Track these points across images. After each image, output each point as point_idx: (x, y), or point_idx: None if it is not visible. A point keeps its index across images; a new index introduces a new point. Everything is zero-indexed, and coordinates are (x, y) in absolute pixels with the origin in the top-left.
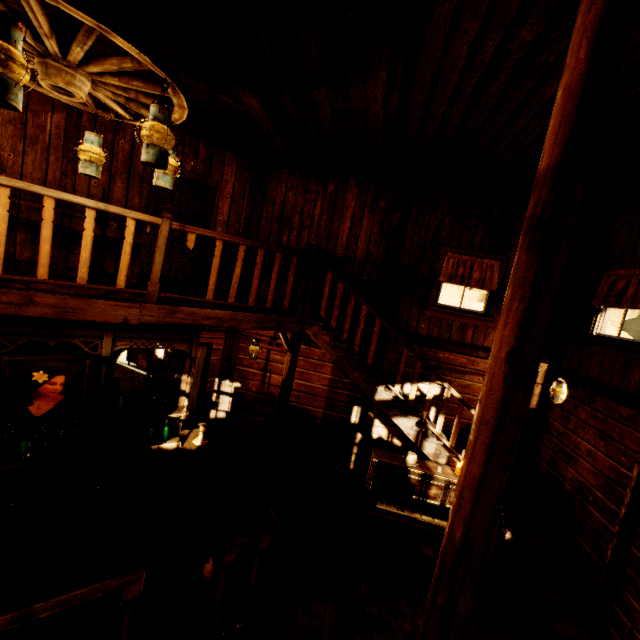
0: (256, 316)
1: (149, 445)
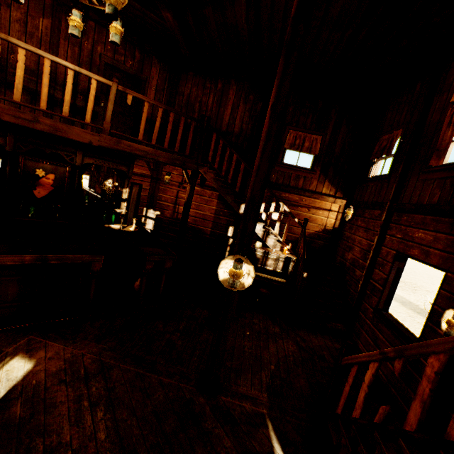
0: (168, 155)
1: (103, 224)
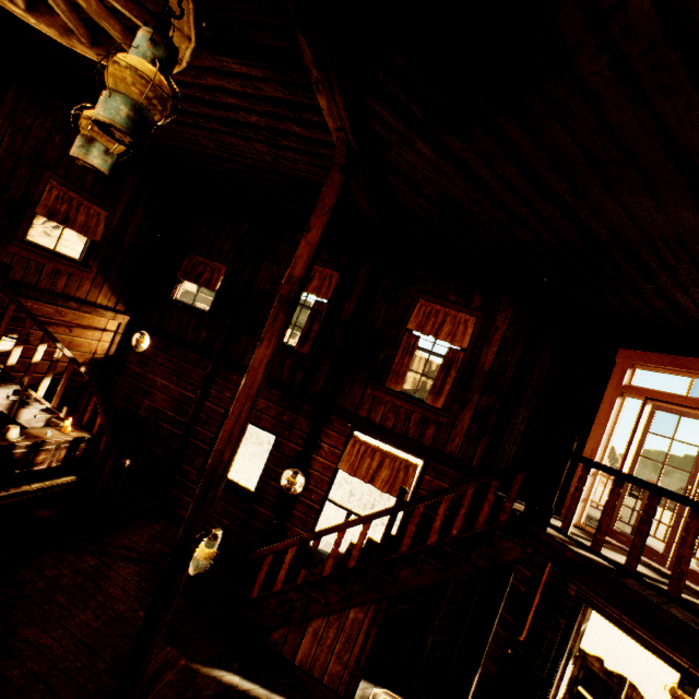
0: None
1: None
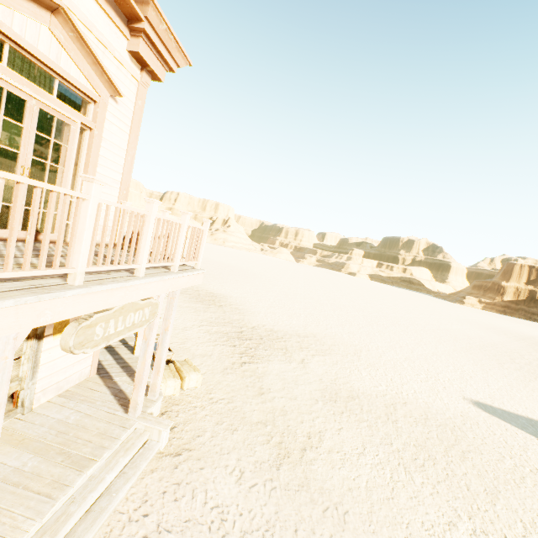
0: None
1: None
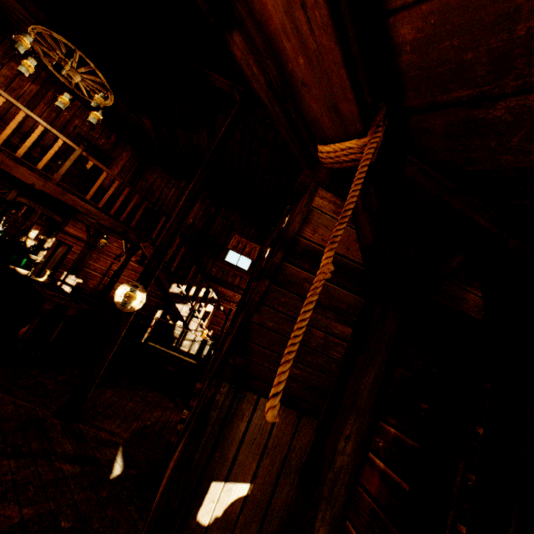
0: (112, 220)
1: (9, 264)
